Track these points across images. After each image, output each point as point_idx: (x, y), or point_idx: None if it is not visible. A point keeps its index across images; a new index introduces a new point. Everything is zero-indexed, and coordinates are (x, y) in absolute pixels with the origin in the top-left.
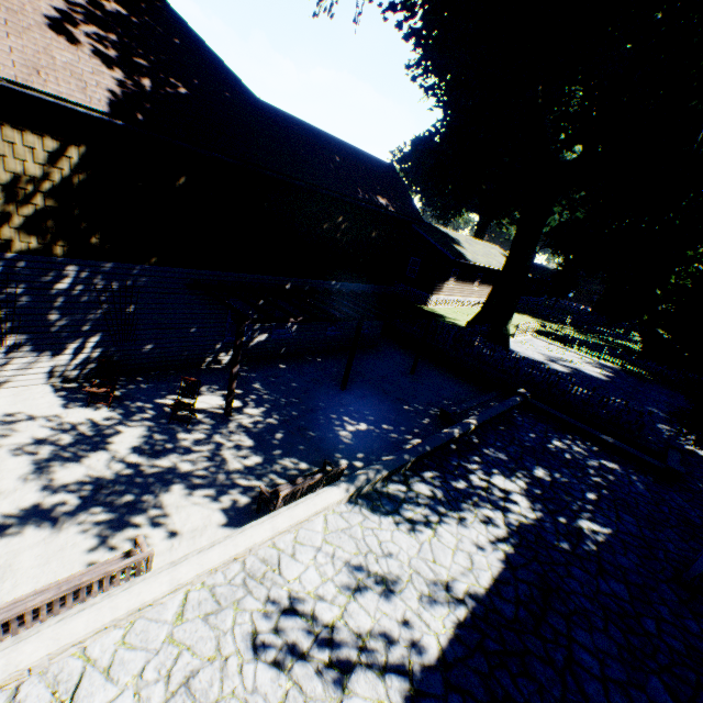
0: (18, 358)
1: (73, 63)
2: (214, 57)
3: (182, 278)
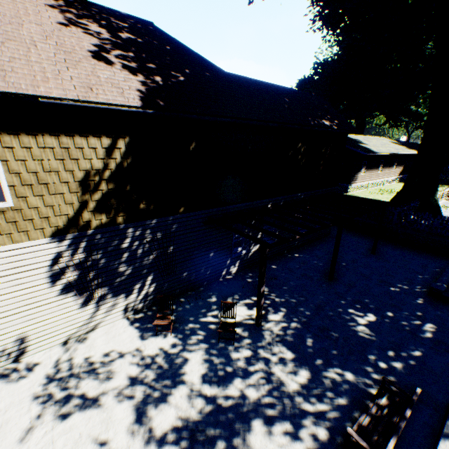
0: (104, 304)
1: (110, 77)
2: (191, 52)
3: (200, 218)
